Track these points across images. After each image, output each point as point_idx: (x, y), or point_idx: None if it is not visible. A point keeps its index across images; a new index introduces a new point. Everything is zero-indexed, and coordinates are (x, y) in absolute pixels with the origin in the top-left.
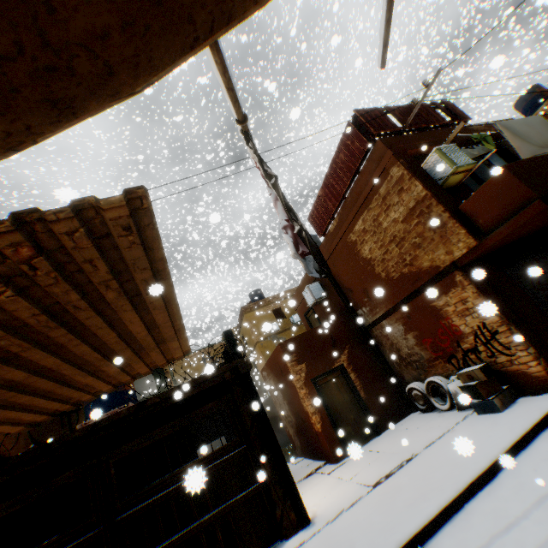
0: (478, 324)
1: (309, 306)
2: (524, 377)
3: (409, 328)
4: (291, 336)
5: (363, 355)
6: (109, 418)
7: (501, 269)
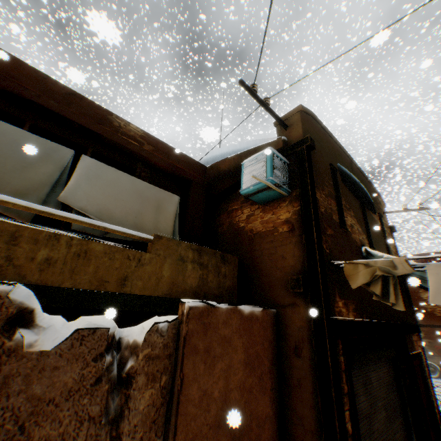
0: None
1: None
2: None
3: (427, 337)
4: None
5: None
6: None
7: None
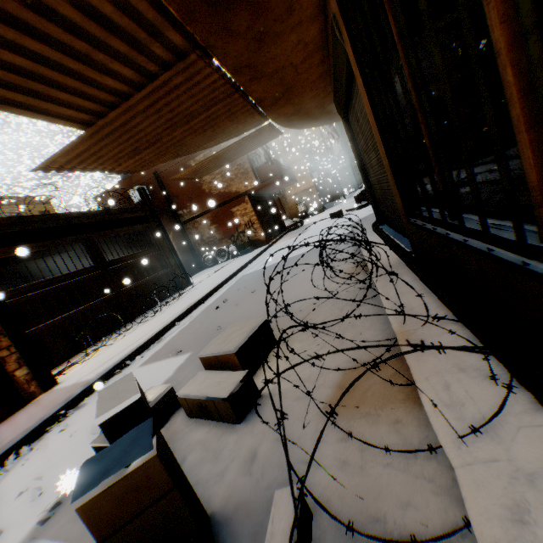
0: (248, 220)
1: (135, 202)
2: (259, 241)
3: (214, 222)
4: None
5: (180, 238)
6: (92, 212)
7: (255, 202)
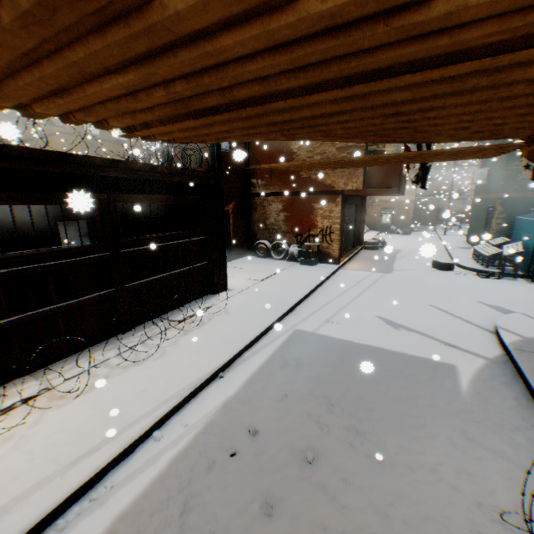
0: (328, 226)
1: None
2: (328, 255)
3: (286, 210)
4: (109, 150)
5: (240, 211)
6: (126, 163)
7: (345, 205)
